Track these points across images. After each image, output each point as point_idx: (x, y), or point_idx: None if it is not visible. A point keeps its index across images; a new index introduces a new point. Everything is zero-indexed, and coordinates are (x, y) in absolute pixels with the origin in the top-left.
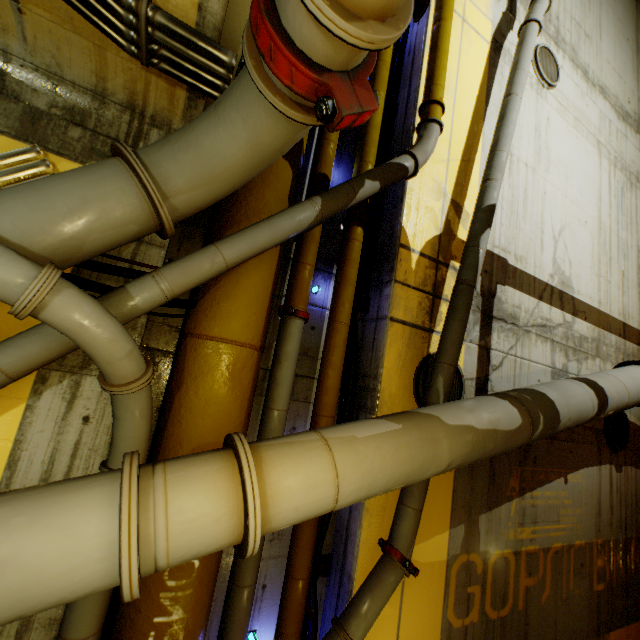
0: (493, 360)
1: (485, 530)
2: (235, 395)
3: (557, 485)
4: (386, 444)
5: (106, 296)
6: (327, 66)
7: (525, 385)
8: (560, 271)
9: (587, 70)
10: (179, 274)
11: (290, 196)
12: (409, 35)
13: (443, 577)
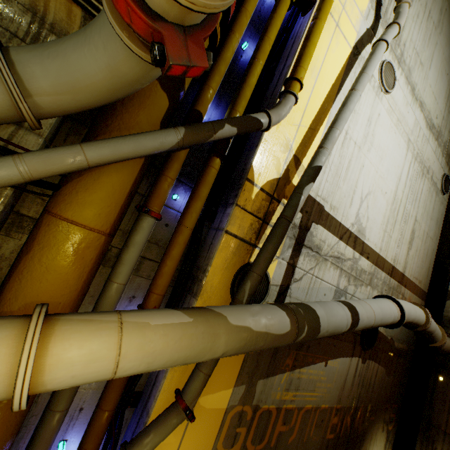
0: (296, 275)
1: (260, 391)
2: (75, 267)
3: (319, 366)
4: (173, 333)
5: None
6: (163, 15)
7: (314, 296)
8: (359, 222)
9: (415, 88)
10: (39, 162)
11: (163, 121)
12: (296, 24)
13: (220, 419)
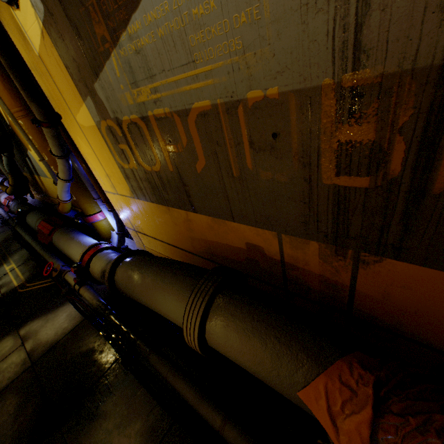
0: None
1: (106, 99)
2: None
3: None
4: None
5: None
6: None
7: None
8: None
9: None
10: None
11: None
12: None
13: (101, 137)
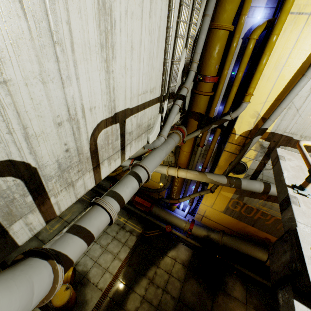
0: (266, 167)
1: (246, 200)
2: (185, 158)
3: None
4: (194, 175)
5: None
6: None
7: None
8: None
9: None
10: None
11: (197, 126)
12: None
13: (229, 199)
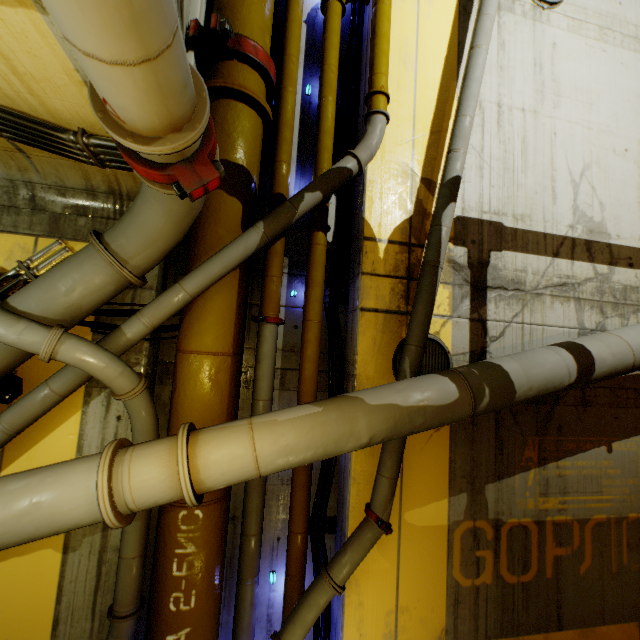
0: (491, 331)
1: (494, 499)
2: (214, 393)
3: (596, 454)
4: (302, 424)
5: (109, 335)
6: (169, 162)
7: None
8: (585, 218)
9: None
10: (154, 311)
11: (243, 225)
12: (364, 19)
13: (445, 540)
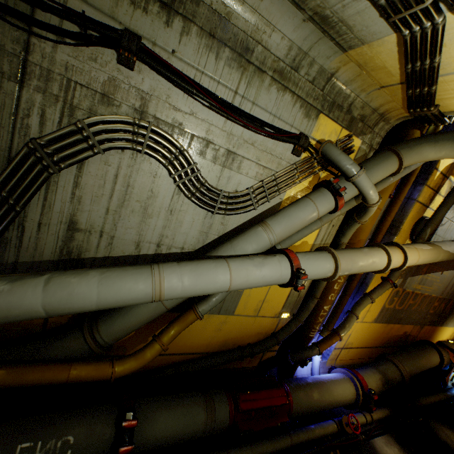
0: (442, 222)
1: (407, 282)
2: (372, 226)
3: (437, 274)
4: (429, 252)
5: None
6: None
7: (448, 234)
8: None
9: None
10: (381, 187)
11: None
12: None
13: (389, 292)
